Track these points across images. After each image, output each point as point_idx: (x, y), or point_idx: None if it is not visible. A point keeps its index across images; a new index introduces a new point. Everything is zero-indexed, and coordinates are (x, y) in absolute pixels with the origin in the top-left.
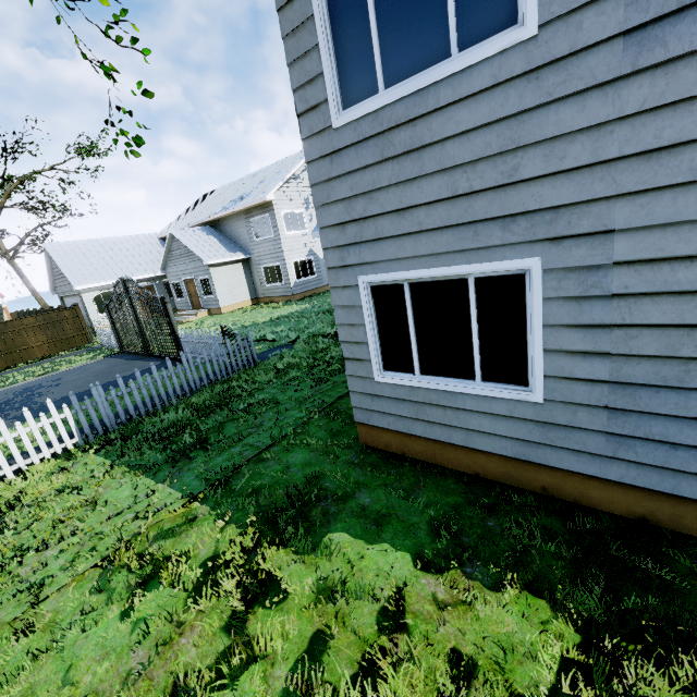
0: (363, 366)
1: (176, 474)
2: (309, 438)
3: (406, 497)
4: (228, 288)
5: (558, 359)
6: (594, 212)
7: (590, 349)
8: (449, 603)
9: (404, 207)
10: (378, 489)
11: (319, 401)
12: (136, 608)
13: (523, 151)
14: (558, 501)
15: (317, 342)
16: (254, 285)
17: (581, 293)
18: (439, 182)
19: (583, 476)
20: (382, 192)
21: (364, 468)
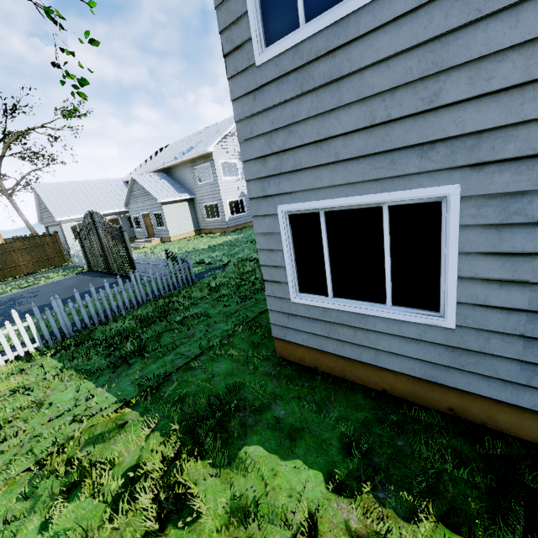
0: (280, 288)
1: (115, 379)
2: (233, 349)
3: (318, 411)
4: (176, 221)
5: (472, 287)
6: (522, 136)
7: (509, 277)
8: (362, 535)
9: (322, 138)
10: (292, 401)
11: (243, 315)
12: (56, 519)
13: (446, 75)
14: (464, 422)
15: (244, 265)
16: (197, 220)
17: (501, 220)
18: (357, 112)
19: (492, 400)
20: (301, 125)
21: (280, 380)
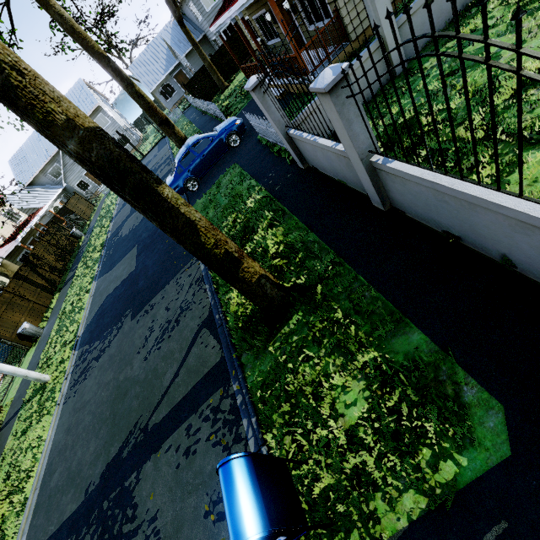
0: None
1: None
2: None
3: None
4: None
5: None
6: None
7: None
8: None
9: None
10: None
11: None
12: None
13: None
14: None
15: None
16: None
17: None
18: None
19: None
20: None
21: None
